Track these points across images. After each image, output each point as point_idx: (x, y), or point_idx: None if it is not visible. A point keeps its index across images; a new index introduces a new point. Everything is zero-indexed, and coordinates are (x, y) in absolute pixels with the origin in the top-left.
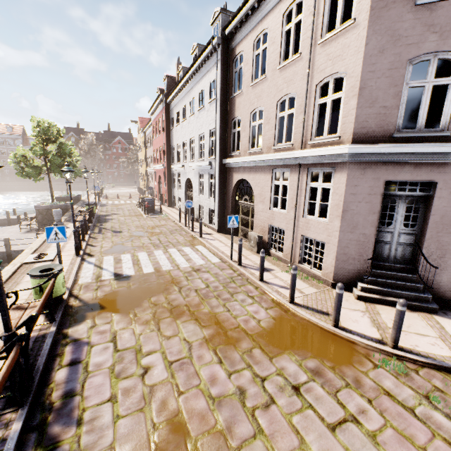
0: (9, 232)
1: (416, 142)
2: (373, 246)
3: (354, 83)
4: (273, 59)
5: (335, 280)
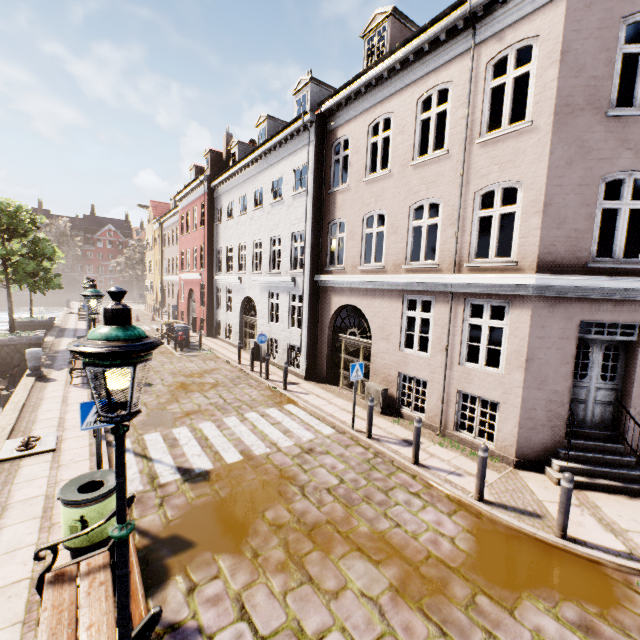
0: None
1: (614, 275)
2: (568, 408)
3: (535, 197)
4: (401, 152)
5: (518, 456)
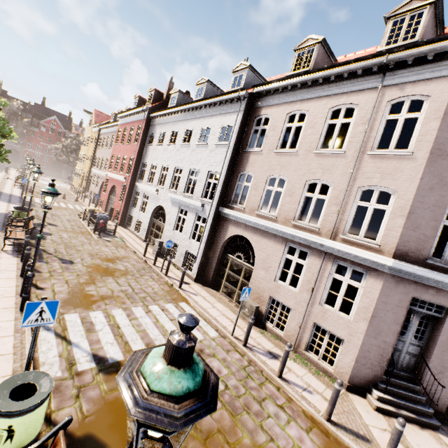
0: None
1: (441, 271)
2: (390, 354)
3: (403, 205)
4: (309, 141)
5: (350, 381)
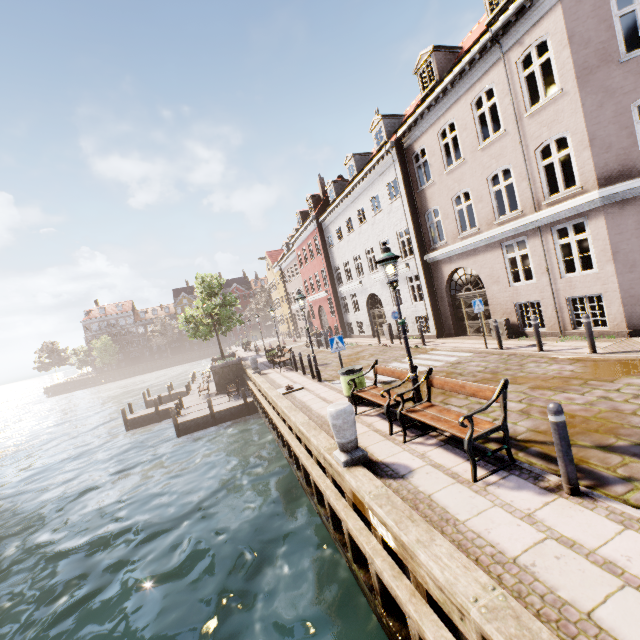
0: (189, 401)
1: None
2: None
3: (580, 138)
4: (469, 143)
5: (629, 328)
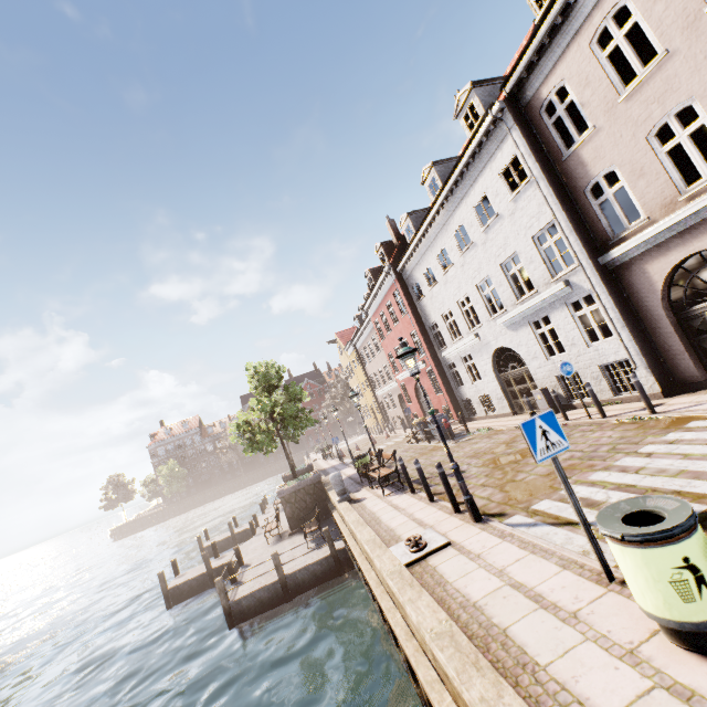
0: (252, 550)
1: None
2: None
3: None
4: (674, 15)
5: None
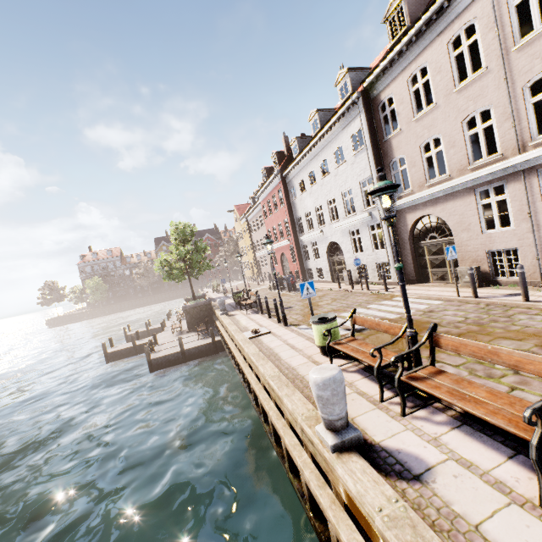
0: (163, 338)
1: None
2: None
3: None
4: (442, 86)
5: None
